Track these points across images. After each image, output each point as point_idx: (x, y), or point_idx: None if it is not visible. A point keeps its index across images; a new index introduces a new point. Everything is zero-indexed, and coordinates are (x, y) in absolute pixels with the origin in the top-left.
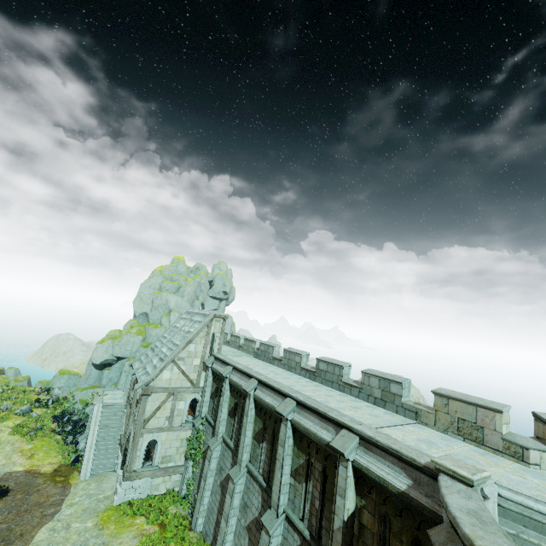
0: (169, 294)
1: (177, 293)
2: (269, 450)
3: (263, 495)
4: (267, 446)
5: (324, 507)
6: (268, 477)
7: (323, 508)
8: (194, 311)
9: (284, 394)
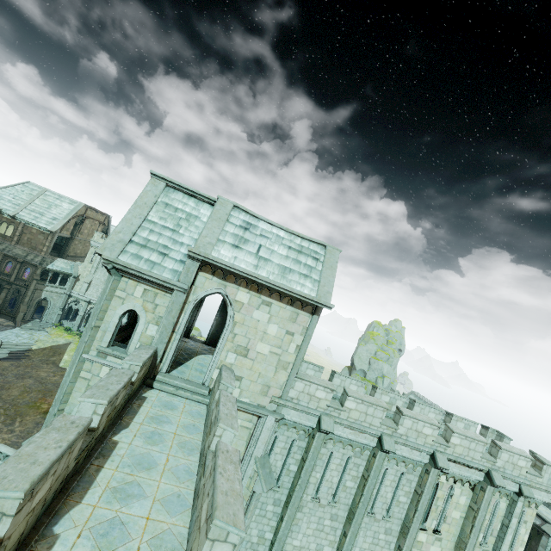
0: (384, 363)
1: (387, 362)
2: None
3: None
4: None
5: None
6: None
7: None
8: (425, 401)
9: (544, 519)
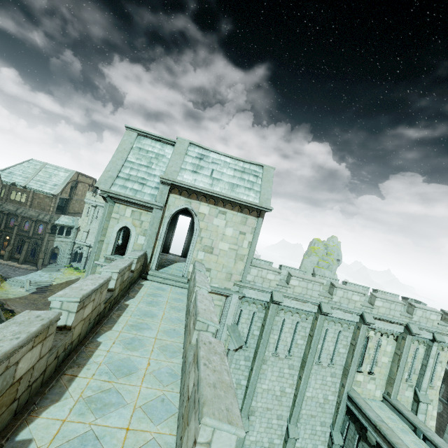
0: (325, 270)
1: (327, 269)
2: (447, 388)
3: (443, 405)
4: (446, 387)
5: None
6: (447, 399)
7: None
8: None
9: None
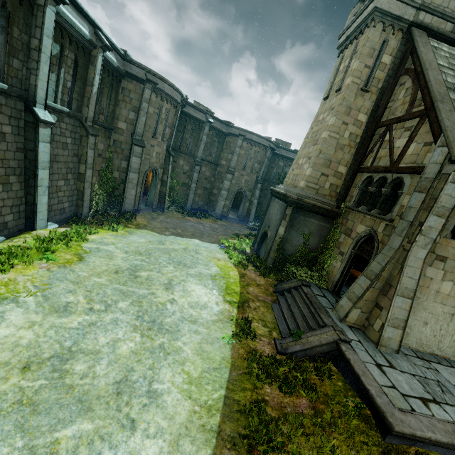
0: None
1: None
2: None
3: None
4: None
5: (75, 85)
6: None
7: (75, 86)
8: None
9: None
